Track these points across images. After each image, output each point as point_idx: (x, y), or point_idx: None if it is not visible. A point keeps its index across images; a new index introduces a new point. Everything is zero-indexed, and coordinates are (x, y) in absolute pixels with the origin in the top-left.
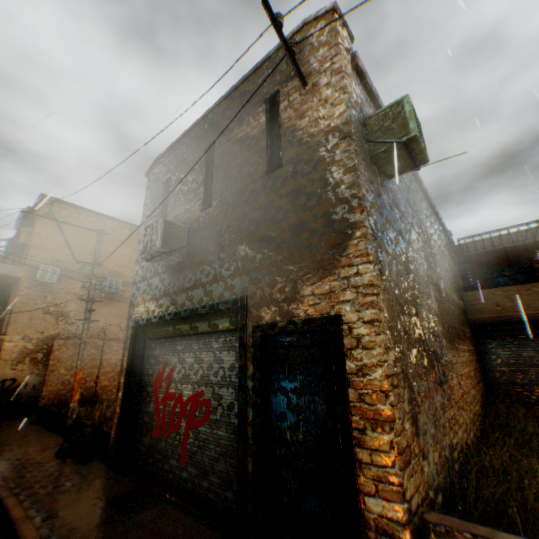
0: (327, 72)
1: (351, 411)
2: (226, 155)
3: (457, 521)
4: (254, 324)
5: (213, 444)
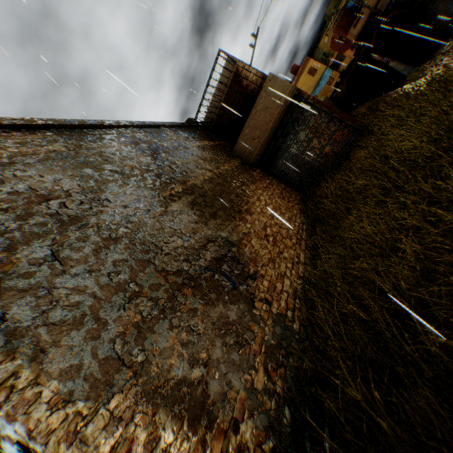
0: None
1: None
2: None
3: None
4: None
5: None
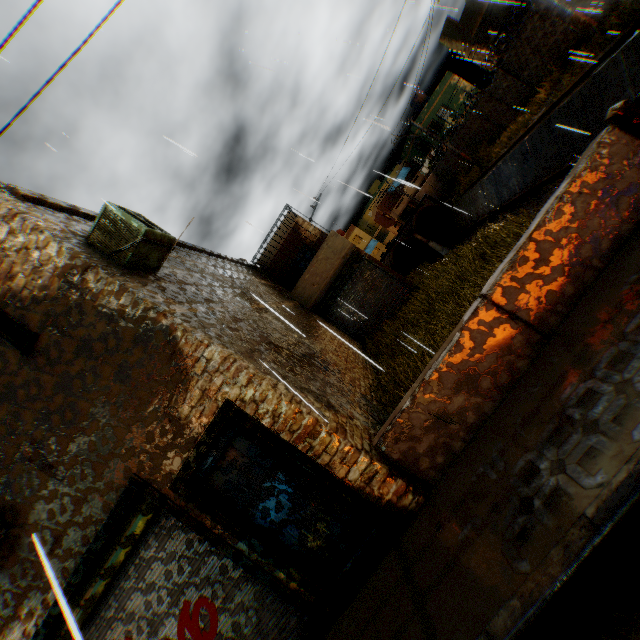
0: None
1: (295, 446)
2: None
3: (384, 427)
4: (170, 485)
5: (243, 616)
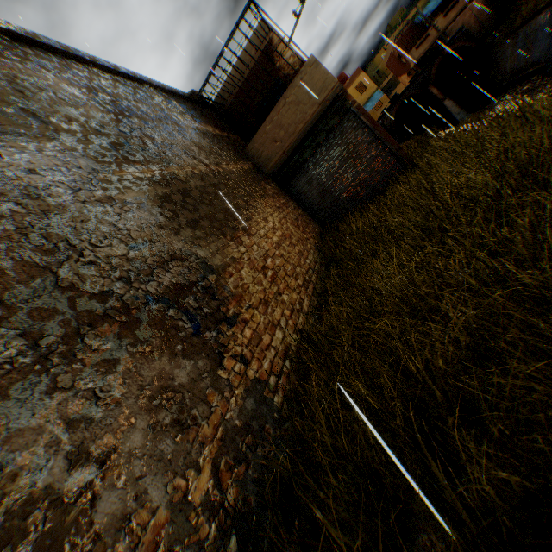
0: None
1: None
2: None
3: None
4: None
5: None
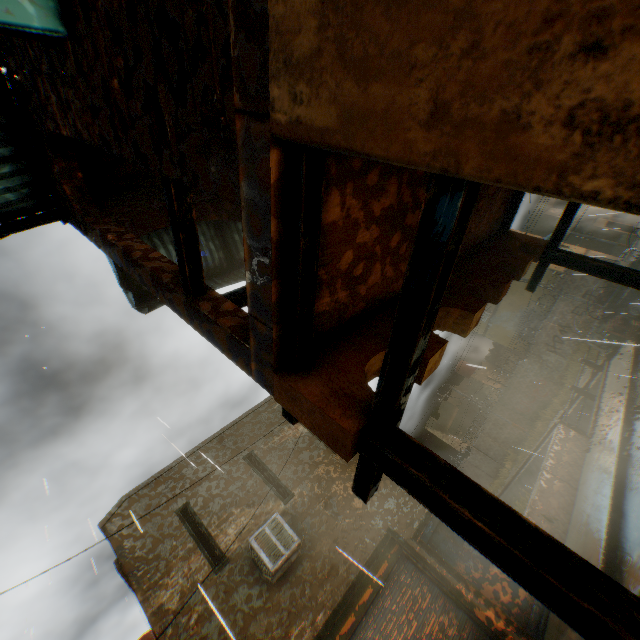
0: None
1: None
2: (279, 455)
3: None
4: (412, 534)
5: None
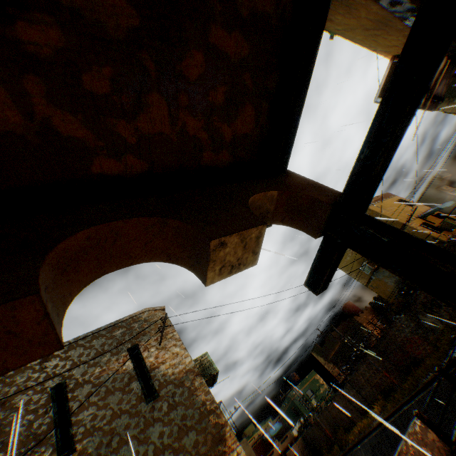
0: (172, 338)
1: None
2: (90, 391)
3: None
4: None
5: None
